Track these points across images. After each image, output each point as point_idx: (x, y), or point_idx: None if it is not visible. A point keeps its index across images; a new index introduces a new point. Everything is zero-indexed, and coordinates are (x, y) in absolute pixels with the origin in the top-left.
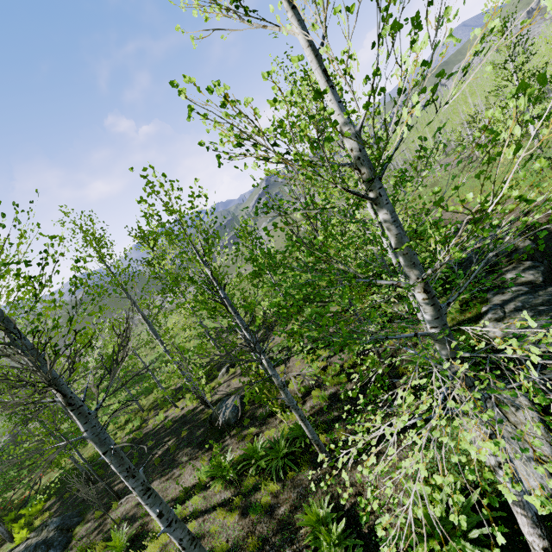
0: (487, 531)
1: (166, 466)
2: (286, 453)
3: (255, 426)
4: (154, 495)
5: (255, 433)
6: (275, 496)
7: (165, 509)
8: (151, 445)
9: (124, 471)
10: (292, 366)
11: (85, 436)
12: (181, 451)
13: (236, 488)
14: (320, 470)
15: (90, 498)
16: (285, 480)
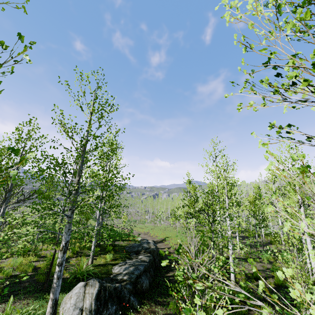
0: None
1: None
2: None
3: None
4: None
5: None
6: None
7: None
8: None
9: None
10: (6, 261)
11: None
12: None
13: None
14: None
15: None
16: None
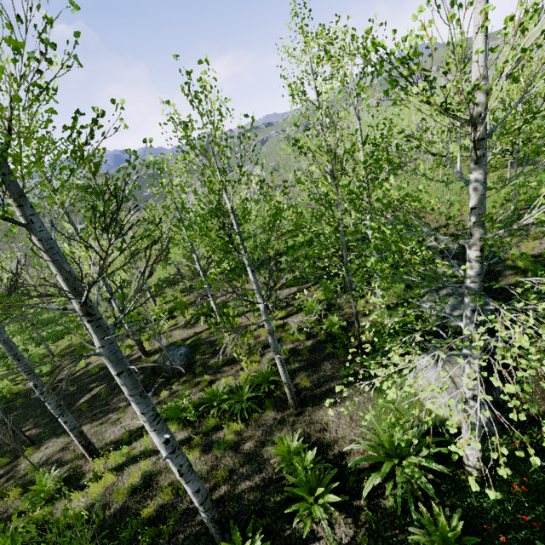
0: (435, 451)
1: (97, 411)
2: (248, 397)
3: (209, 374)
4: (162, 421)
5: (210, 380)
6: (239, 434)
7: (170, 435)
8: (71, 391)
9: (137, 394)
10: (246, 322)
11: (100, 353)
12: (116, 397)
13: (194, 429)
14: (284, 412)
15: (6, 441)
16: (248, 421)
